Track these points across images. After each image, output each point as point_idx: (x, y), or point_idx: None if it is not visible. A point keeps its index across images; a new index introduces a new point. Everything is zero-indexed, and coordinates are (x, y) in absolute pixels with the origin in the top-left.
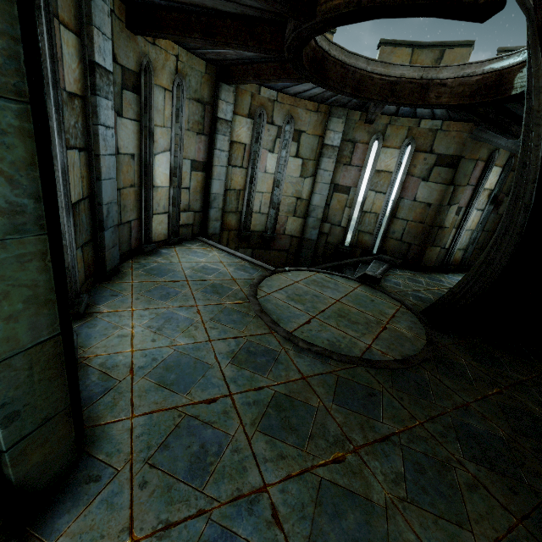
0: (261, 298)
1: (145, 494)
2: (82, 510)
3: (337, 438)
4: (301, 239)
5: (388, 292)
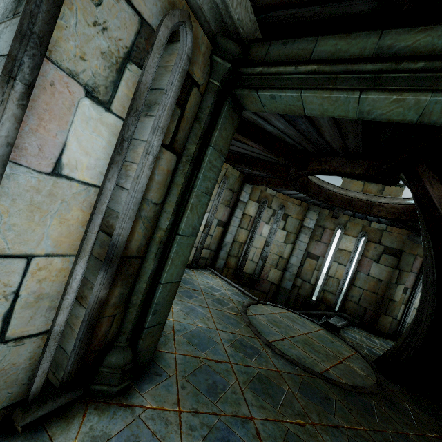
0: (249, 315)
1: (184, 392)
2: (154, 386)
3: (300, 412)
4: (278, 286)
5: (345, 340)
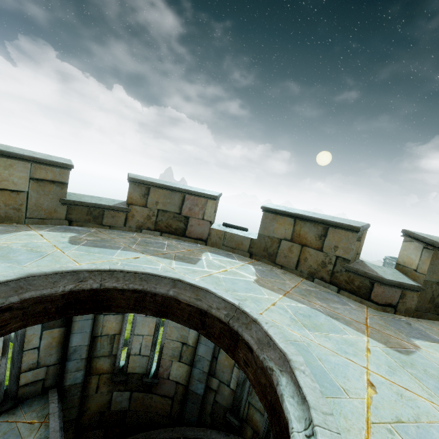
0: None
1: None
2: None
3: None
4: (187, 388)
5: None
